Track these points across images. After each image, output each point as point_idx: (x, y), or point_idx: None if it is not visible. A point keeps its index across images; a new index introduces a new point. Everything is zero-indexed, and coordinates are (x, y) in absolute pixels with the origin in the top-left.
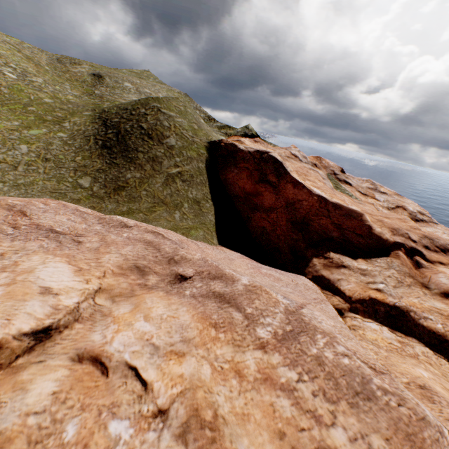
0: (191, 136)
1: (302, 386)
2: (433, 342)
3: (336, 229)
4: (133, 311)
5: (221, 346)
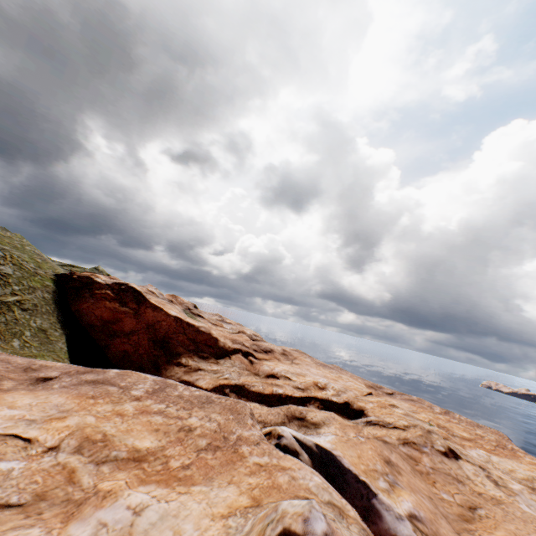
0: (35, 267)
1: (170, 408)
2: (259, 399)
3: (192, 343)
4: None
5: (102, 405)
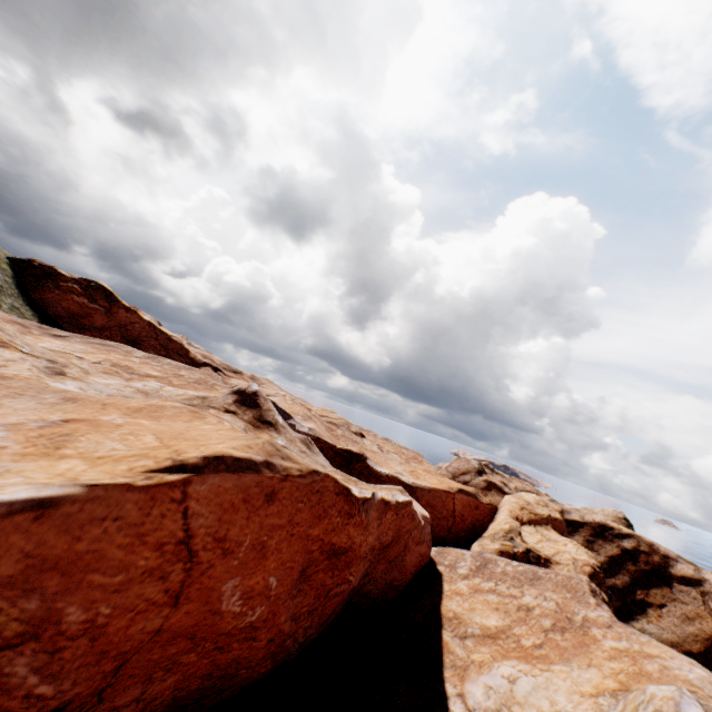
0: None
1: (165, 366)
2: None
3: (164, 350)
4: (38, 339)
5: (116, 355)
